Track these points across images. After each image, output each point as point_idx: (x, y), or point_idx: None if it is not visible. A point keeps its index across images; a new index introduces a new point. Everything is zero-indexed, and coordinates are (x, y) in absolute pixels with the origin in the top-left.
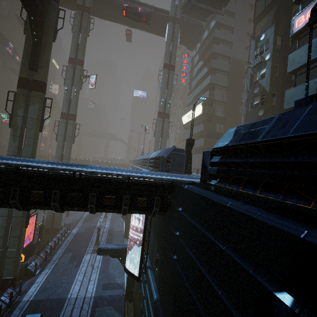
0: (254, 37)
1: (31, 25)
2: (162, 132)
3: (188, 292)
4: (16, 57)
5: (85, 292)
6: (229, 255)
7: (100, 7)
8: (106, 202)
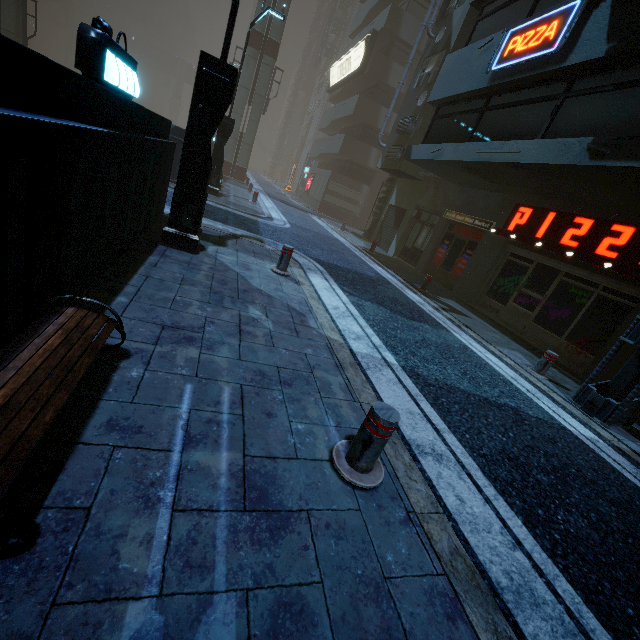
0: None
1: None
2: (252, 91)
3: None
4: None
5: None
6: None
7: None
8: None
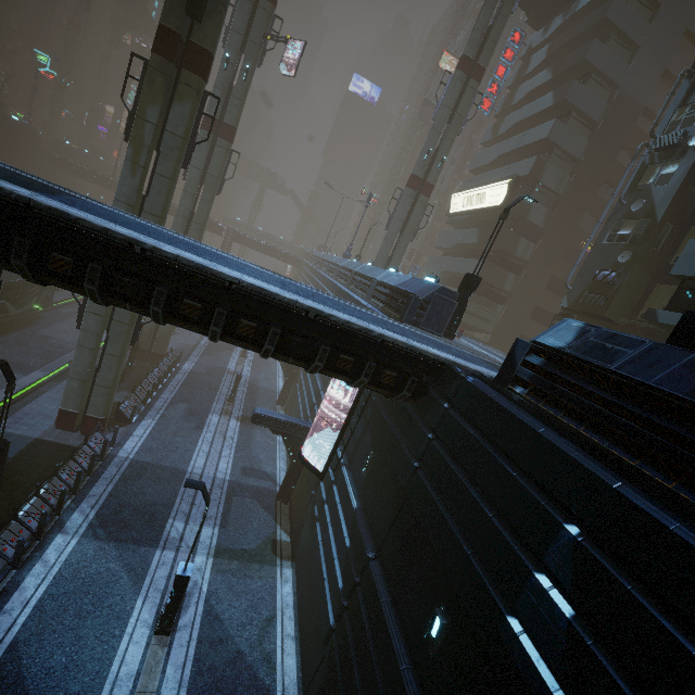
0: (692, 74)
1: None
2: (405, 223)
3: (435, 508)
4: None
5: (215, 471)
6: (519, 482)
7: None
8: (340, 364)
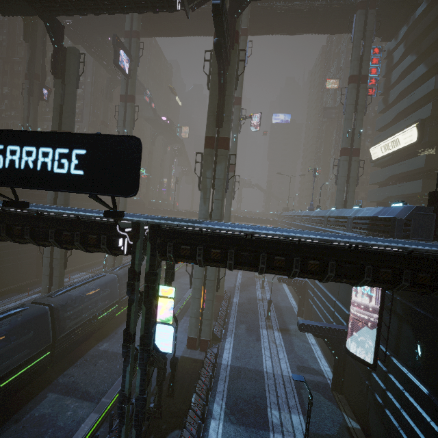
0: None
1: (221, 79)
2: (348, 177)
3: None
4: (152, 105)
5: (280, 370)
6: None
7: (254, 21)
8: (381, 276)
